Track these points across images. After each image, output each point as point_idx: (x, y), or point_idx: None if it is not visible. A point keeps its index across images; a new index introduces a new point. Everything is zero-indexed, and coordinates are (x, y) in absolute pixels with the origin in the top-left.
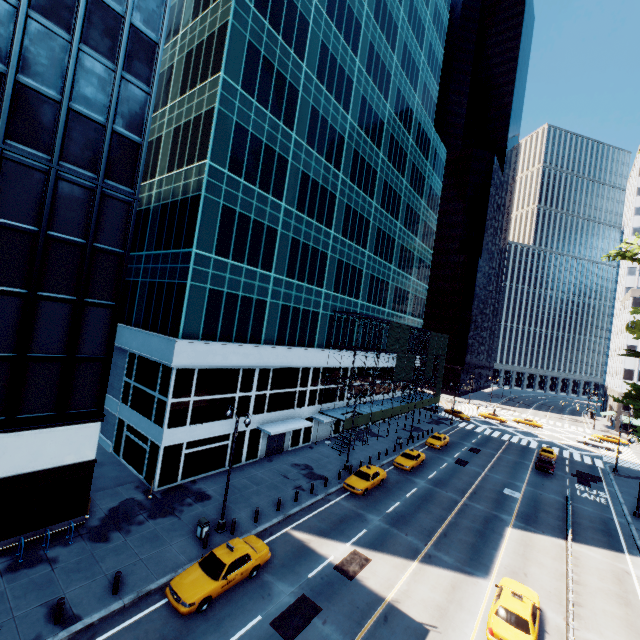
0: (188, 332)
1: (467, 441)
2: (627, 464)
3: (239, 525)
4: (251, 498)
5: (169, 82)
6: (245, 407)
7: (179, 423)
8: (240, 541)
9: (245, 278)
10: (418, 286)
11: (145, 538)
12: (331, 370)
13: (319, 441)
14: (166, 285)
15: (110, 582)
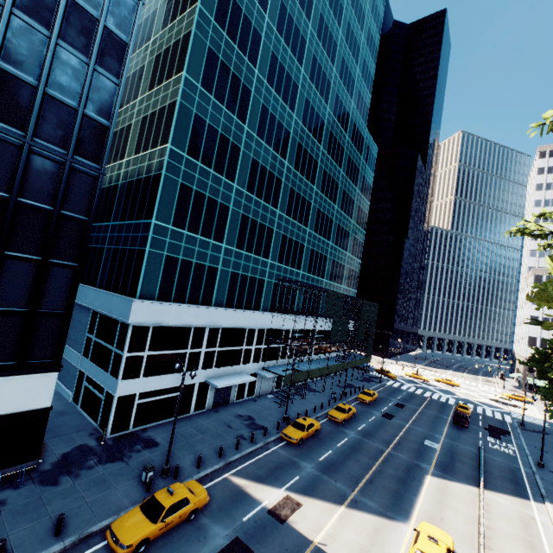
0: (145, 293)
1: (393, 397)
2: (532, 420)
3: (182, 470)
4: (196, 445)
5: (140, 79)
6: (195, 362)
7: (133, 375)
8: (181, 485)
9: (199, 247)
10: (352, 260)
11: (93, 482)
12: (274, 331)
13: (262, 395)
14: (128, 251)
15: (54, 524)
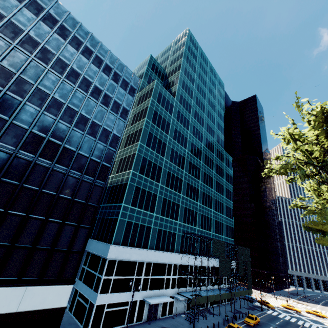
0: (116, 241)
1: (272, 323)
2: None
3: None
4: None
5: (120, 143)
6: (138, 285)
7: (105, 291)
8: None
9: (142, 216)
10: (228, 220)
11: None
12: (183, 266)
13: (178, 314)
14: (109, 219)
15: None
